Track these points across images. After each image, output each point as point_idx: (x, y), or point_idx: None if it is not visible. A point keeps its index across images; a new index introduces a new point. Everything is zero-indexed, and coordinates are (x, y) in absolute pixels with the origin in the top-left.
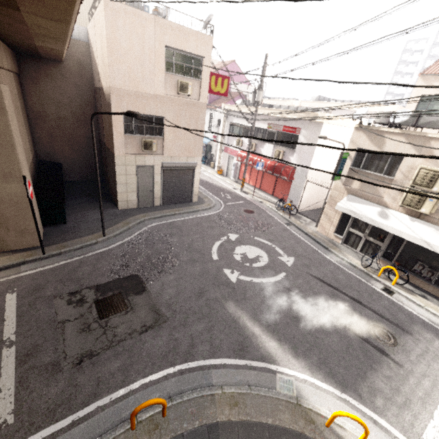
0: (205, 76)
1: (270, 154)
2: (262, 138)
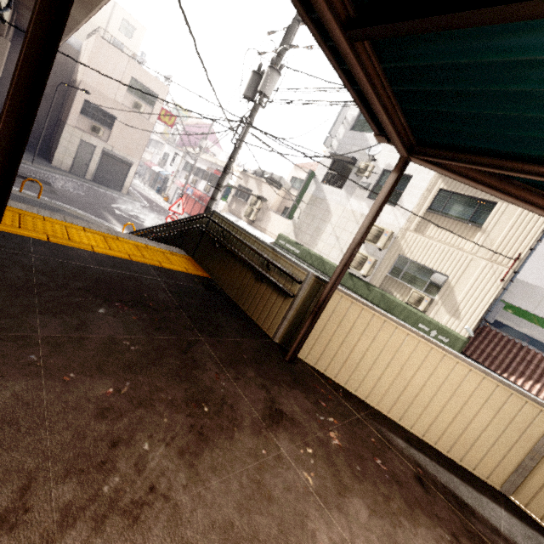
0: (157, 108)
1: (203, 189)
2: (202, 176)
